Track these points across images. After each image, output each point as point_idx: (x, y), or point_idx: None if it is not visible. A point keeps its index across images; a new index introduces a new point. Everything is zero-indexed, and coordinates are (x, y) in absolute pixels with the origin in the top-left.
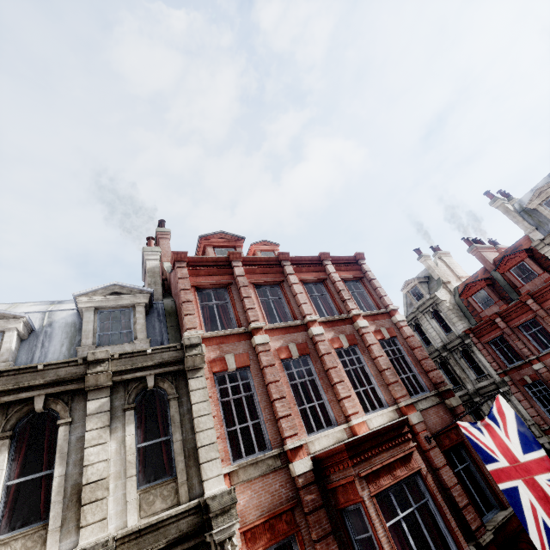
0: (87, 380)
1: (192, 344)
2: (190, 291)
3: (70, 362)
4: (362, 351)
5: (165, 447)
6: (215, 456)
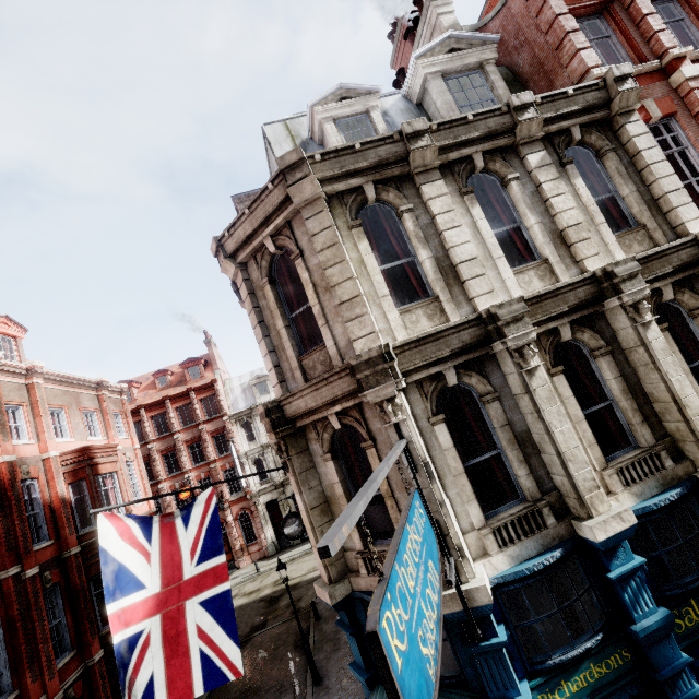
0: (520, 130)
1: (622, 75)
2: (570, 16)
3: (493, 111)
4: None
5: (611, 204)
6: (687, 201)
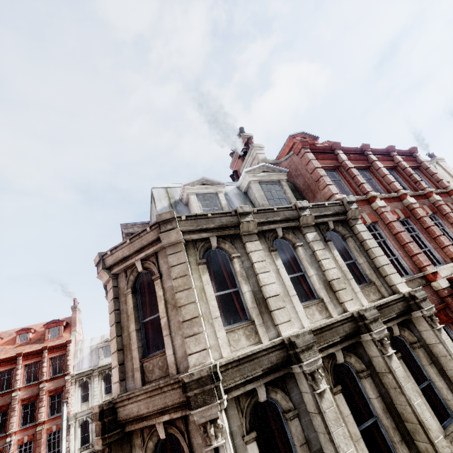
0: (302, 219)
1: (351, 201)
2: (322, 169)
3: (287, 207)
4: (441, 217)
5: (354, 266)
6: (394, 271)
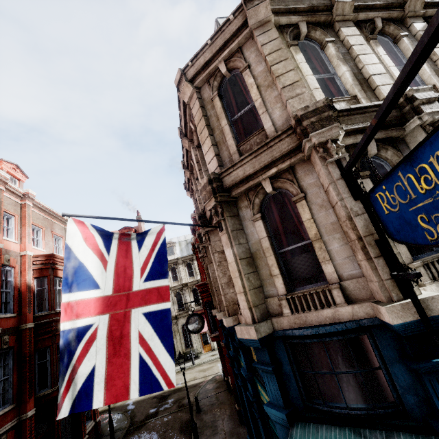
0: (409, 5)
1: None
2: None
3: None
4: None
5: None
6: None
